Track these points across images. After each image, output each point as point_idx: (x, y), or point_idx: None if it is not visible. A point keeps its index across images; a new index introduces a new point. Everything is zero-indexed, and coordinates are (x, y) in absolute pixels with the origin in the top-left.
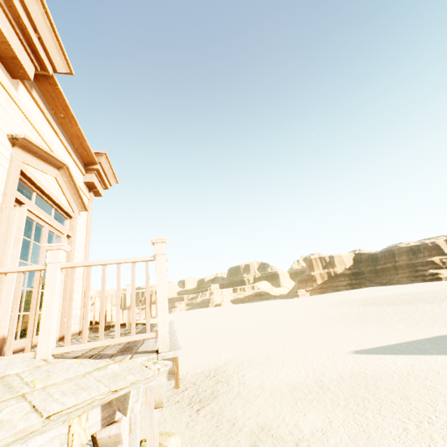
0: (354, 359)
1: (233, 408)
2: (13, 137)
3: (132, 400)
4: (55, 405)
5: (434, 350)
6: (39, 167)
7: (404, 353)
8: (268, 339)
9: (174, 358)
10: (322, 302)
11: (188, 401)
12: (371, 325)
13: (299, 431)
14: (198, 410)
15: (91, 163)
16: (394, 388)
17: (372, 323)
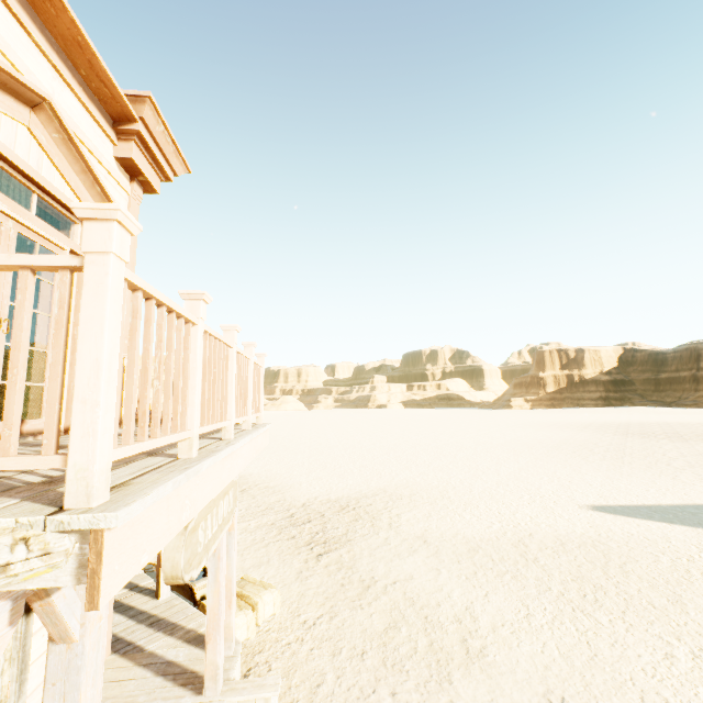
0: (590, 519)
1: (373, 563)
2: None
3: None
4: None
5: None
6: None
7: (688, 523)
8: (449, 466)
9: (94, 532)
10: (549, 421)
11: (308, 540)
12: (632, 469)
13: (471, 619)
14: (320, 555)
15: (126, 119)
16: (658, 580)
17: (634, 464)
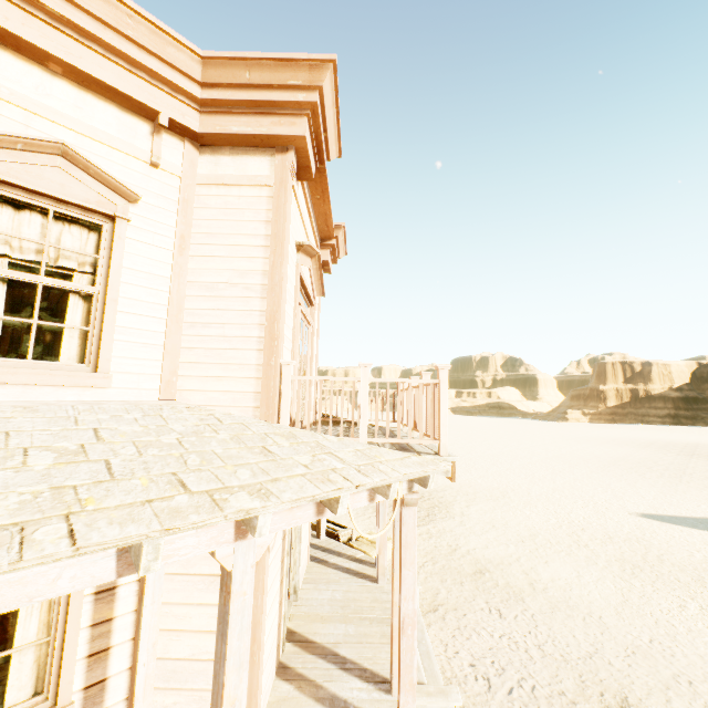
0: (638, 523)
1: (454, 536)
2: (300, 244)
3: (430, 481)
4: (401, 470)
5: None
6: (305, 264)
7: None
8: (506, 472)
9: (453, 462)
10: (608, 437)
11: None
12: (688, 487)
13: (536, 574)
14: None
15: (328, 238)
16: (687, 567)
17: (692, 483)
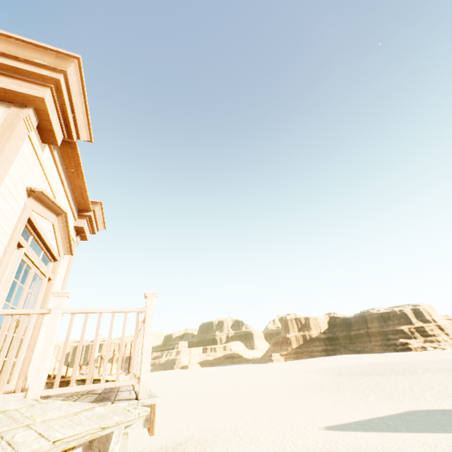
0: (326, 436)
1: None
2: (32, 189)
3: (114, 441)
4: (57, 434)
5: (403, 427)
6: (43, 214)
7: (375, 429)
8: (237, 410)
9: (153, 405)
10: (296, 369)
11: None
12: (345, 398)
13: None
14: None
15: (86, 210)
16: None
17: (345, 394)
